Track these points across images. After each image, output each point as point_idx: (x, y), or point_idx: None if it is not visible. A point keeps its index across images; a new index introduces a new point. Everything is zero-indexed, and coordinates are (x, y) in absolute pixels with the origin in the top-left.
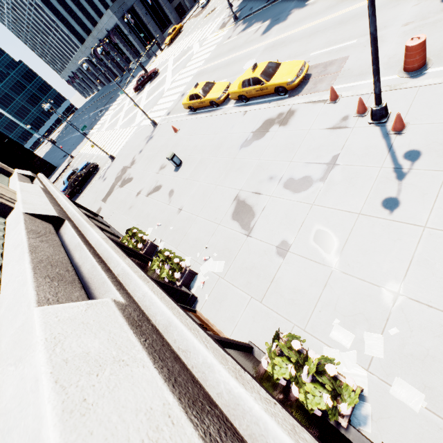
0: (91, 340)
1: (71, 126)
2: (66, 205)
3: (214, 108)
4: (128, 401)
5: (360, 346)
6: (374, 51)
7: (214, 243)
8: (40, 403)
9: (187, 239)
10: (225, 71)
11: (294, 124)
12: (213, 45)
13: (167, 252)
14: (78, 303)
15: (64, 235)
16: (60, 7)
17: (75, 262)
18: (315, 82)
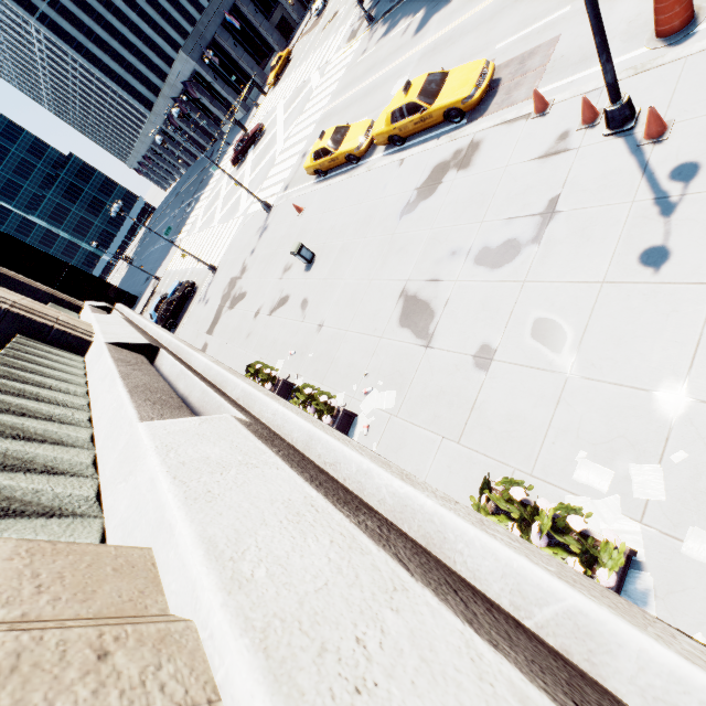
0: (209, 448)
1: (151, 231)
2: (159, 334)
3: (353, 165)
4: (261, 494)
5: (624, 487)
6: (593, 14)
7: (377, 366)
8: (160, 496)
9: (336, 367)
10: (364, 105)
11: (481, 164)
12: (341, 69)
13: (309, 389)
14: (189, 419)
15: (160, 367)
16: (114, 63)
17: (180, 394)
18: (508, 90)
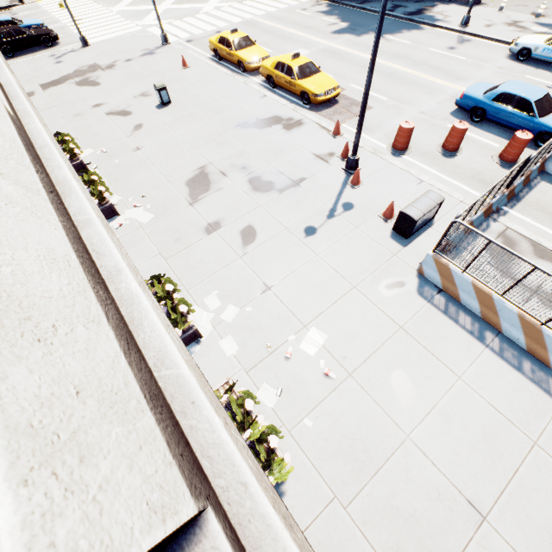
0: None
1: None
2: None
3: (240, 71)
4: None
5: (220, 312)
6: (363, 104)
7: (155, 196)
8: None
9: (129, 180)
10: (276, 42)
11: (294, 135)
12: (285, 3)
13: (96, 177)
14: None
15: None
16: None
17: None
18: (336, 111)
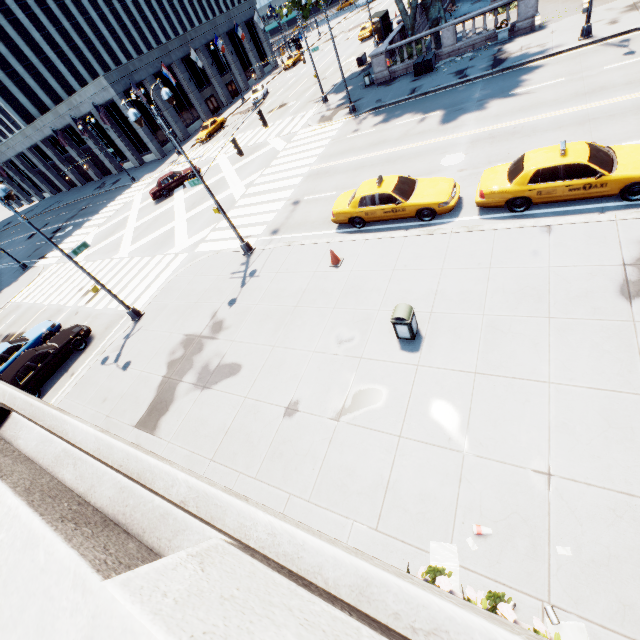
0: None
1: (50, 242)
2: None
3: (419, 222)
4: None
5: None
6: None
7: None
8: None
9: None
10: (394, 169)
11: None
12: (321, 139)
13: None
14: None
15: None
16: None
17: None
18: None
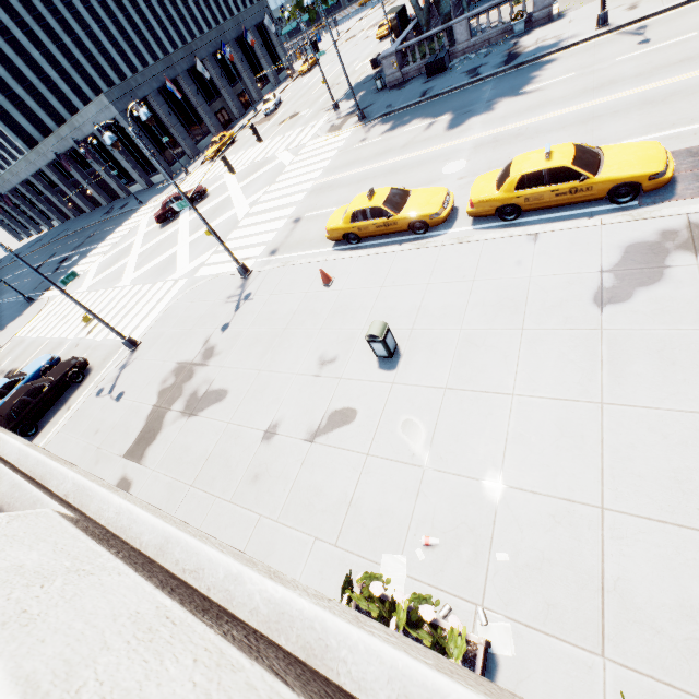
0: None
1: (36, 272)
2: None
3: (413, 235)
4: None
5: None
6: None
7: None
8: None
9: (634, 608)
10: (396, 180)
11: None
12: (329, 151)
13: None
14: None
15: None
16: None
17: None
18: (698, 178)
